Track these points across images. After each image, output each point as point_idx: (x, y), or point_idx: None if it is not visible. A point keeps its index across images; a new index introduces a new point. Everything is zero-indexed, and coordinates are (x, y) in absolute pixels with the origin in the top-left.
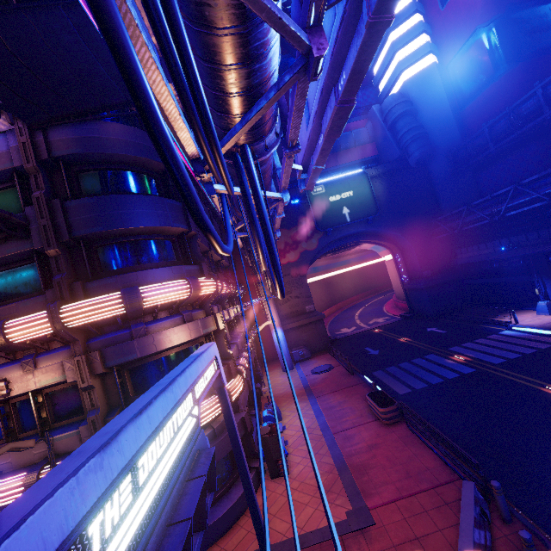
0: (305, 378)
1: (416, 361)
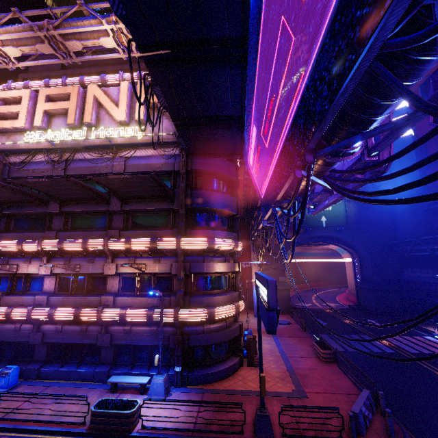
0: None
1: (353, 336)
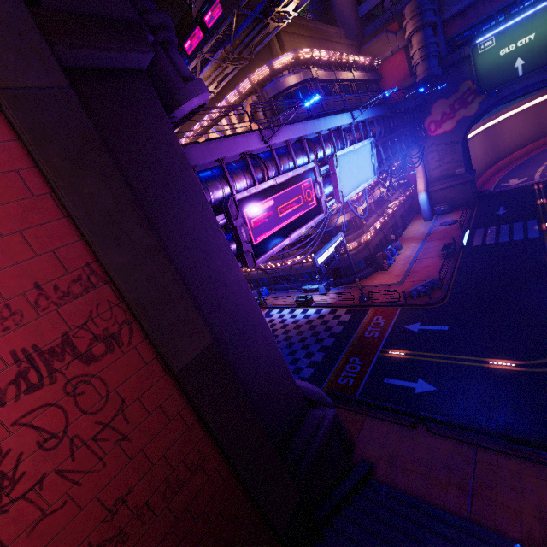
0: (432, 228)
1: (516, 224)
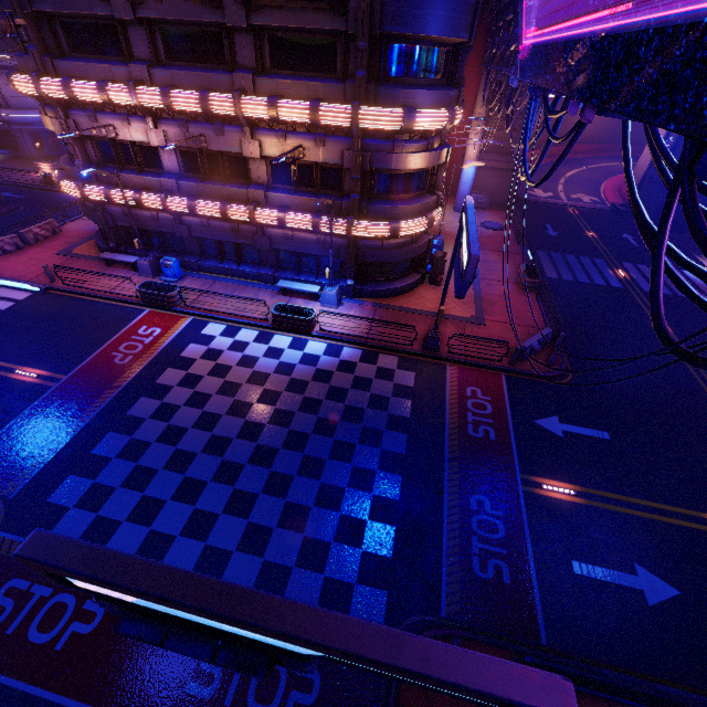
0: None
1: (583, 259)
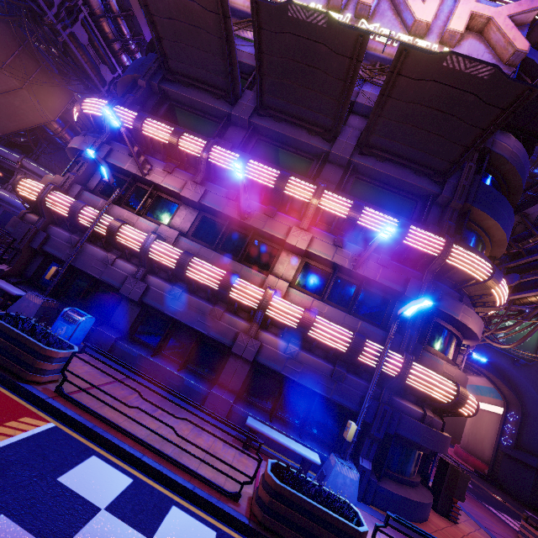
0: None
1: None
